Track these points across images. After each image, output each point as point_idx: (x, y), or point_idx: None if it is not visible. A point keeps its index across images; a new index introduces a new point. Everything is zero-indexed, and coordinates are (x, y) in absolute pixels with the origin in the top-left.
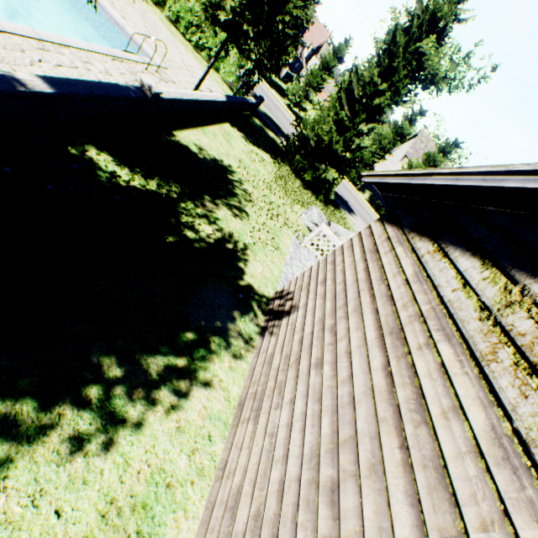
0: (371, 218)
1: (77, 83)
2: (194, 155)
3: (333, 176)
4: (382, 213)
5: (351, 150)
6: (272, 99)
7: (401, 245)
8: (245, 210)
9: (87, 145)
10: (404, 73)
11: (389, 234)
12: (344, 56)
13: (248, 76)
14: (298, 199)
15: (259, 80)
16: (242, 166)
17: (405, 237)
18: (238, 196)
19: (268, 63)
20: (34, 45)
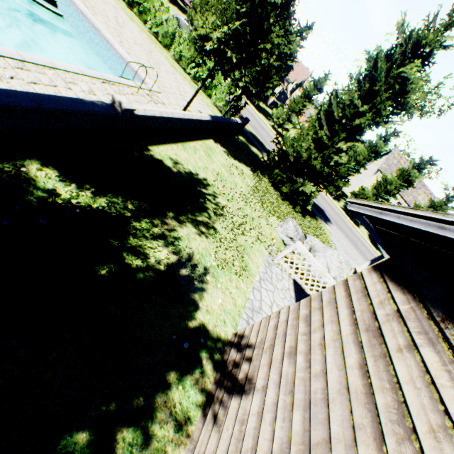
0: (347, 225)
1: (19, 94)
2: (167, 168)
3: (310, 189)
4: (356, 221)
5: (329, 166)
6: (259, 121)
7: (432, 344)
8: (213, 226)
9: (29, 159)
10: (387, 95)
11: (400, 307)
12: (323, 87)
13: (235, 101)
14: (274, 210)
15: (245, 104)
16: (219, 179)
17: (438, 329)
18: (208, 210)
19: (253, 89)
20: (13, 65)
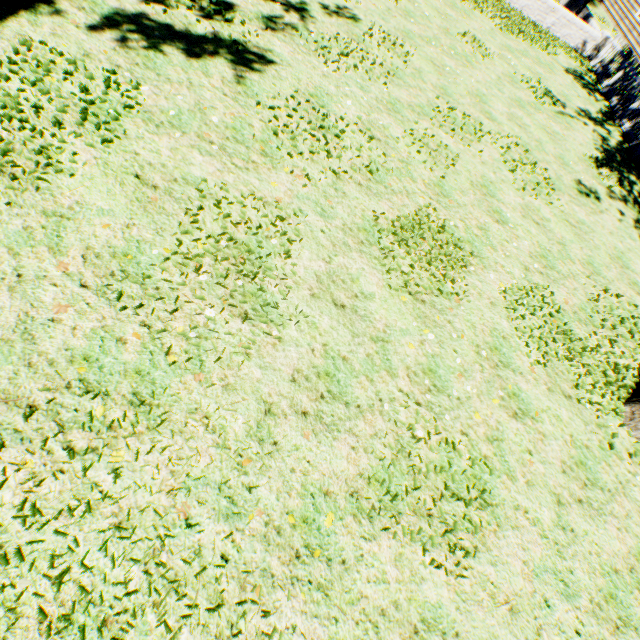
0: None
1: None
2: None
3: None
4: None
5: None
6: None
7: None
8: None
9: None
10: None
11: None
12: None
13: None
14: None
15: None
16: None
17: None
18: None
19: None
20: None
